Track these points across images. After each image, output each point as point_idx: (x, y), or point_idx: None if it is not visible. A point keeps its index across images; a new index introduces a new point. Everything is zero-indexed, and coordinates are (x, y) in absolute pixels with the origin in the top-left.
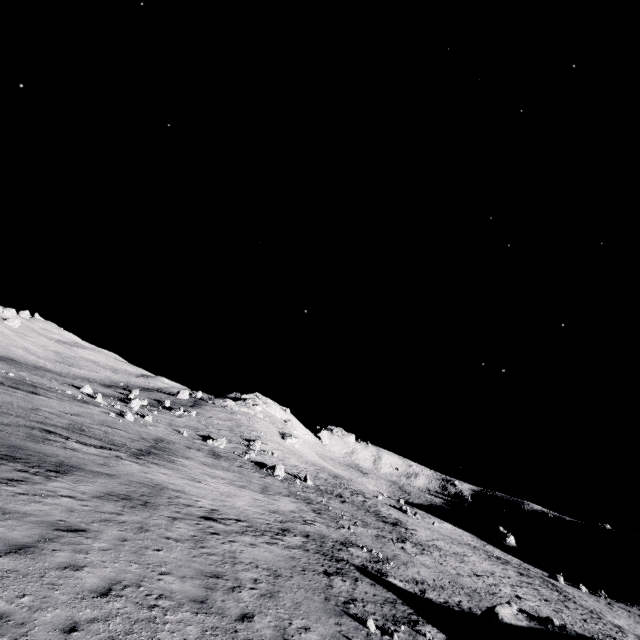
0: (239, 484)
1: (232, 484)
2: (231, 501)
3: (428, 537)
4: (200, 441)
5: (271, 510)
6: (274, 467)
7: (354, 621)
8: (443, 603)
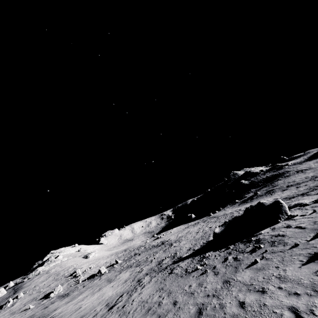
0: (97, 290)
1: (94, 293)
2: (106, 296)
3: (175, 237)
4: (45, 300)
5: (124, 282)
6: (99, 271)
7: (194, 272)
8: (201, 246)
